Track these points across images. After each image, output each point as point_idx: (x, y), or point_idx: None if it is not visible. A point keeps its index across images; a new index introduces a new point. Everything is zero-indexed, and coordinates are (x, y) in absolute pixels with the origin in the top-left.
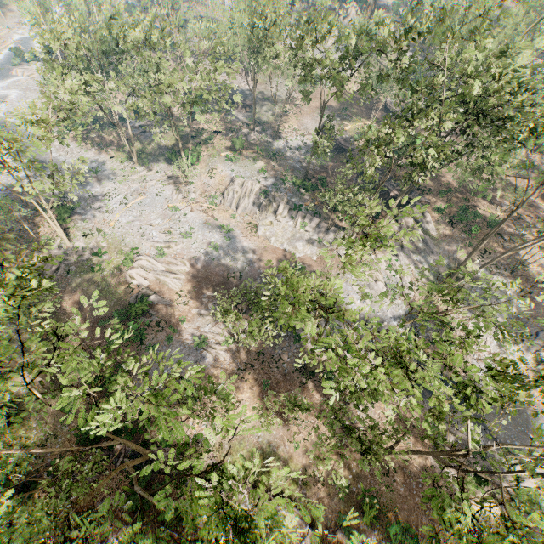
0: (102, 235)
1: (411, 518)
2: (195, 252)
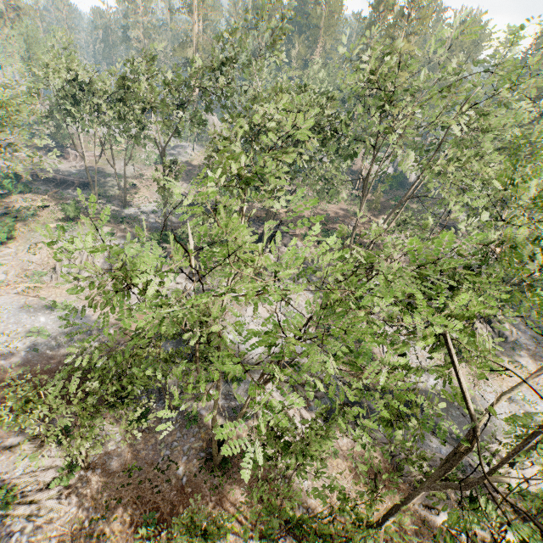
0: None
1: None
2: None
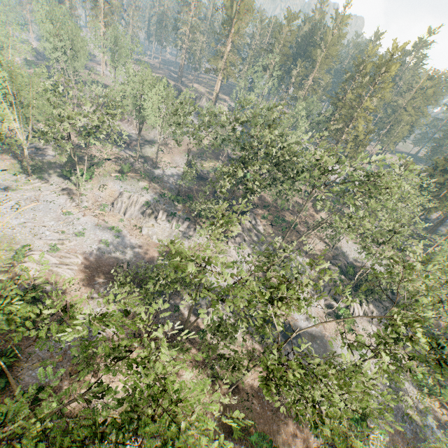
0: None
1: (266, 428)
2: (87, 247)
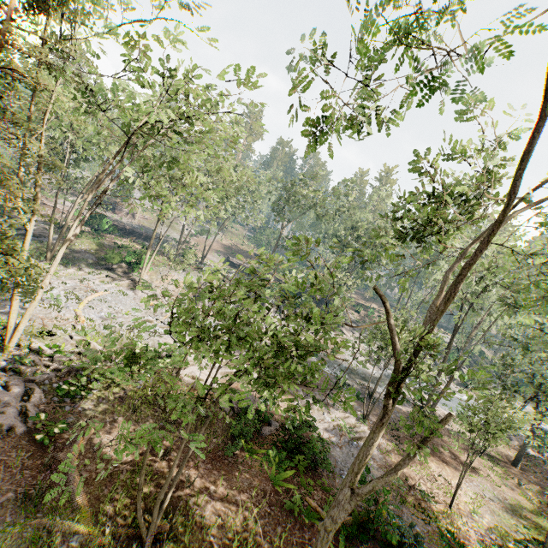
0: (80, 331)
1: None
2: None
